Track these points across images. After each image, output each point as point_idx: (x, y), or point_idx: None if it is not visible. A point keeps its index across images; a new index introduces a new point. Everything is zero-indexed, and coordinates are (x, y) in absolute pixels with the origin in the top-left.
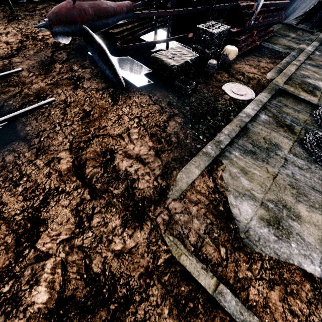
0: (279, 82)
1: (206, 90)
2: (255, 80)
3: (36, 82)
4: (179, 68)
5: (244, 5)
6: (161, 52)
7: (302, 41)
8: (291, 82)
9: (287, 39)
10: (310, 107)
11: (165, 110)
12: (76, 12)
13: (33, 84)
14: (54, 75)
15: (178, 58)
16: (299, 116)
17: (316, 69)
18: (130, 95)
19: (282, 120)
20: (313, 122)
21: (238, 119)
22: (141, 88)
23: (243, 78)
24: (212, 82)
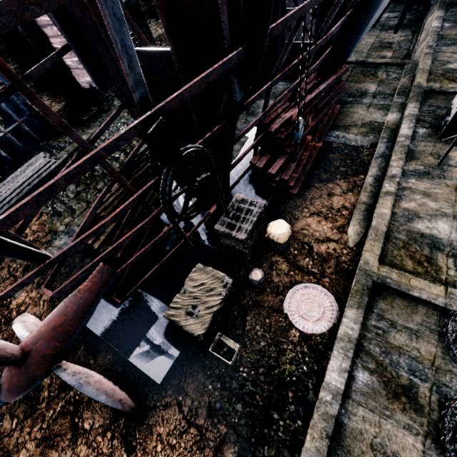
0: (371, 265)
1: (260, 327)
2: (331, 260)
3: (23, 442)
4: (208, 328)
5: (277, 128)
6: (176, 301)
7: (390, 97)
8: (390, 247)
9: (364, 106)
10: (435, 313)
11: (206, 437)
12: (33, 369)
13: (20, 451)
14: (43, 412)
15: (203, 306)
16: (420, 350)
17: (426, 185)
18: (151, 421)
19: (393, 375)
20: (448, 359)
21: (321, 413)
22: (164, 387)
23: (311, 263)
24: (266, 300)
